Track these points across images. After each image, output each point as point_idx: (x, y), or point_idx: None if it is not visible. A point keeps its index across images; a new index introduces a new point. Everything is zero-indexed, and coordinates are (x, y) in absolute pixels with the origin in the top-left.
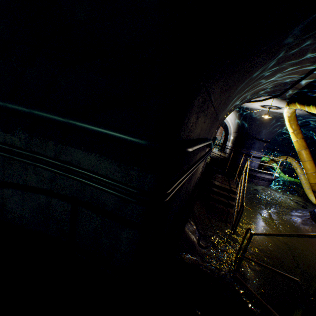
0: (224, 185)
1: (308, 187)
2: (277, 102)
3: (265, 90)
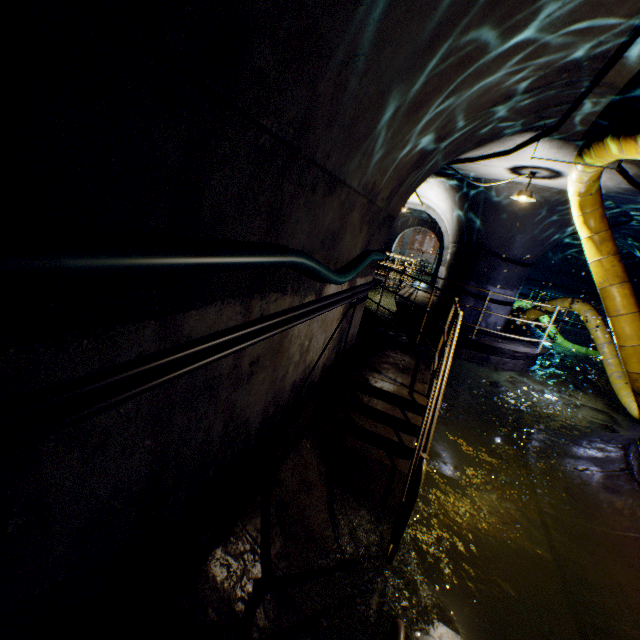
0: (395, 386)
1: (619, 373)
2: (552, 155)
3: (513, 99)
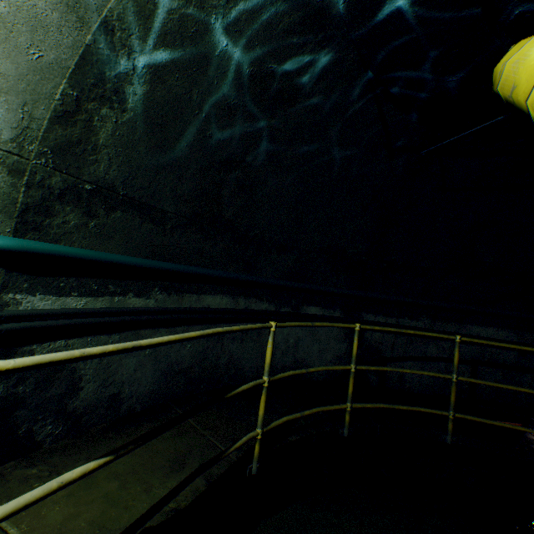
0: None
1: None
2: None
3: None
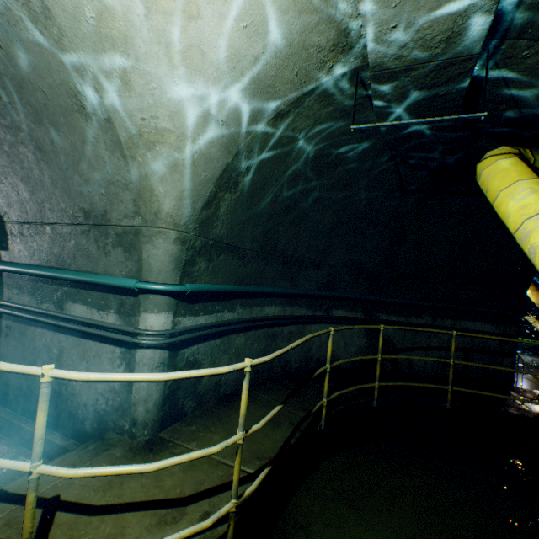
0: None
1: None
2: None
3: None
